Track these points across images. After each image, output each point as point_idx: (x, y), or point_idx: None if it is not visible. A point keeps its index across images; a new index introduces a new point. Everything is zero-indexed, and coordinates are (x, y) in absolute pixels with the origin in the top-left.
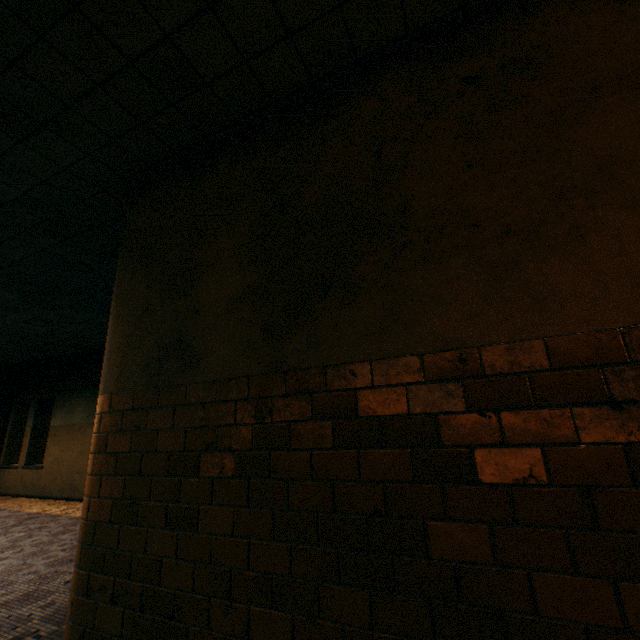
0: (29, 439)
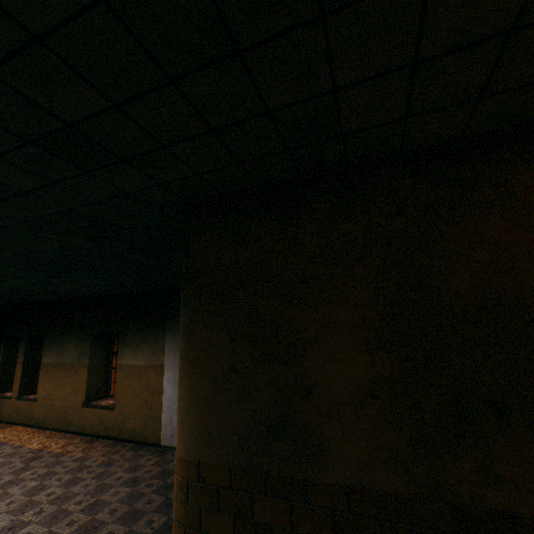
0: (21, 373)
